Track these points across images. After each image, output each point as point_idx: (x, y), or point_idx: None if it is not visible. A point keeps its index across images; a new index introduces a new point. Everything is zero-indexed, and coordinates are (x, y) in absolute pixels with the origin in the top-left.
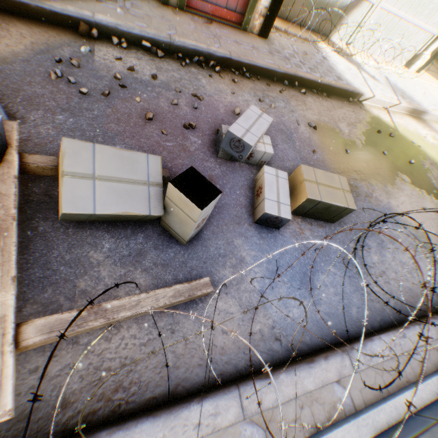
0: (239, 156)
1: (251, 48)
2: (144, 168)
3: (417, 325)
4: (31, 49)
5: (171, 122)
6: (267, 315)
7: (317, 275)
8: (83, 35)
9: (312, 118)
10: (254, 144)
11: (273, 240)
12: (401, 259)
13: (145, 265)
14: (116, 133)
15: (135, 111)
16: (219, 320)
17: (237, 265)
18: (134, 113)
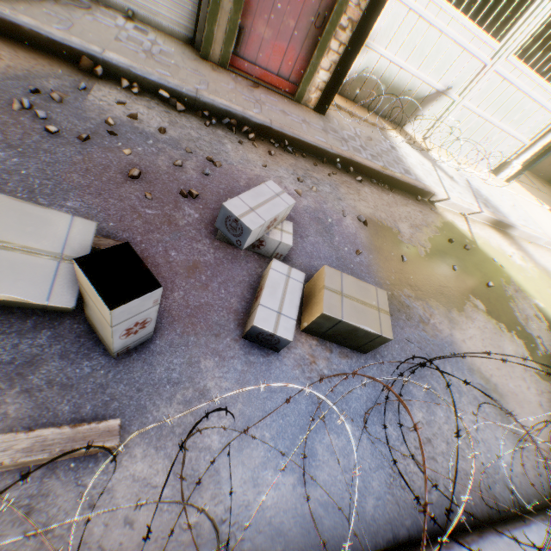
0: (237, 241)
1: (301, 121)
2: (62, 234)
3: (467, 543)
4: (4, 72)
5: (164, 186)
6: (217, 495)
7: (321, 433)
8: (84, 71)
9: (364, 210)
10: (257, 229)
11: (265, 368)
12: (459, 422)
13: (32, 382)
14: (76, 186)
15: (118, 165)
16: (127, 497)
17: (194, 400)
18: (114, 167)
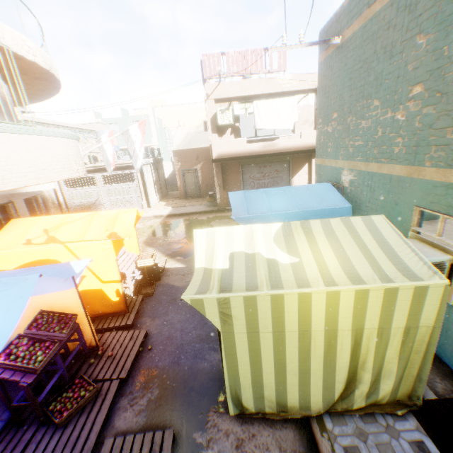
0: None
1: None
2: None
3: None
4: None
5: None
6: None
7: None
8: None
9: None
10: None
11: None
12: None
13: None
14: None
15: None
16: None
17: None
18: None
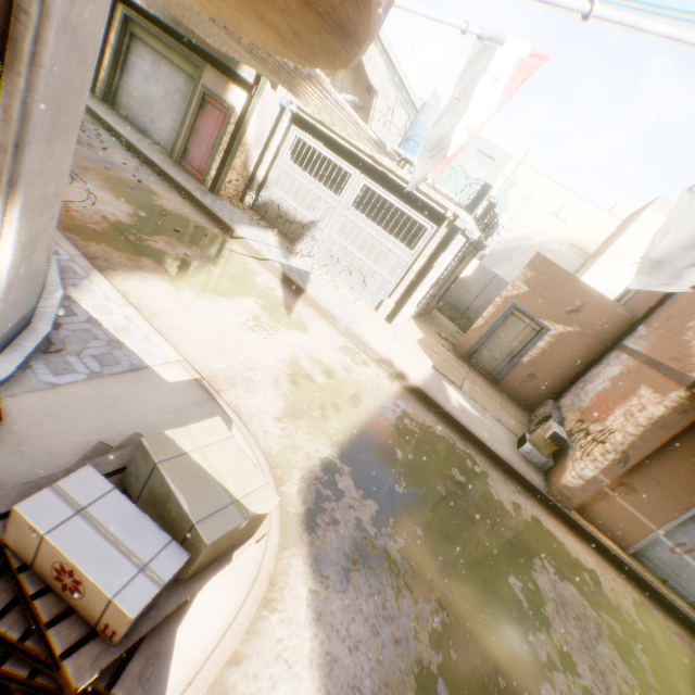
0: None
1: (185, 179)
2: None
3: None
4: None
5: None
6: None
7: None
8: (105, 128)
9: (154, 188)
10: None
11: None
12: None
13: None
14: None
15: None
16: None
17: None
18: None
